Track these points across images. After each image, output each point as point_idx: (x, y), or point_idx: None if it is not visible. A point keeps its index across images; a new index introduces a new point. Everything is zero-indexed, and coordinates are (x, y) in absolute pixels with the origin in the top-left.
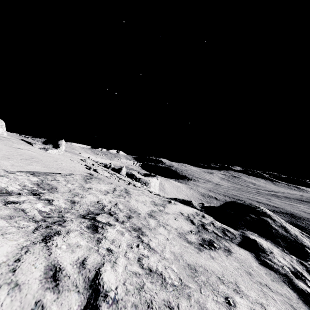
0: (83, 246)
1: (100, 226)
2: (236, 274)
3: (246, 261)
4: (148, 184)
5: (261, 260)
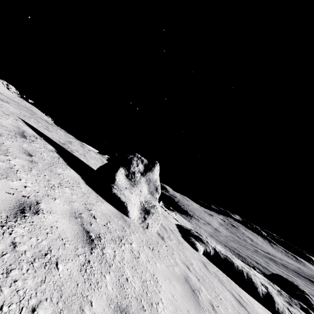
0: None
1: None
2: None
3: None
4: None
5: None
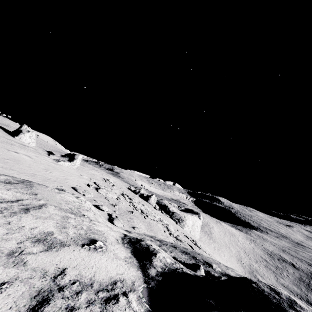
0: None
1: None
2: None
3: None
4: (183, 222)
5: None
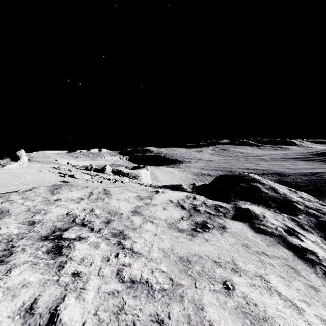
0: (33, 283)
1: (65, 245)
2: (233, 251)
3: (242, 233)
4: (139, 177)
5: (256, 228)
